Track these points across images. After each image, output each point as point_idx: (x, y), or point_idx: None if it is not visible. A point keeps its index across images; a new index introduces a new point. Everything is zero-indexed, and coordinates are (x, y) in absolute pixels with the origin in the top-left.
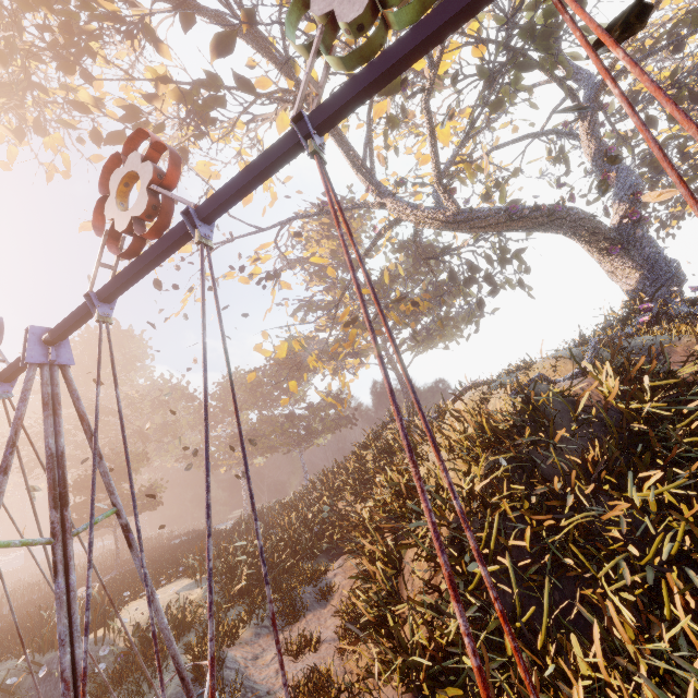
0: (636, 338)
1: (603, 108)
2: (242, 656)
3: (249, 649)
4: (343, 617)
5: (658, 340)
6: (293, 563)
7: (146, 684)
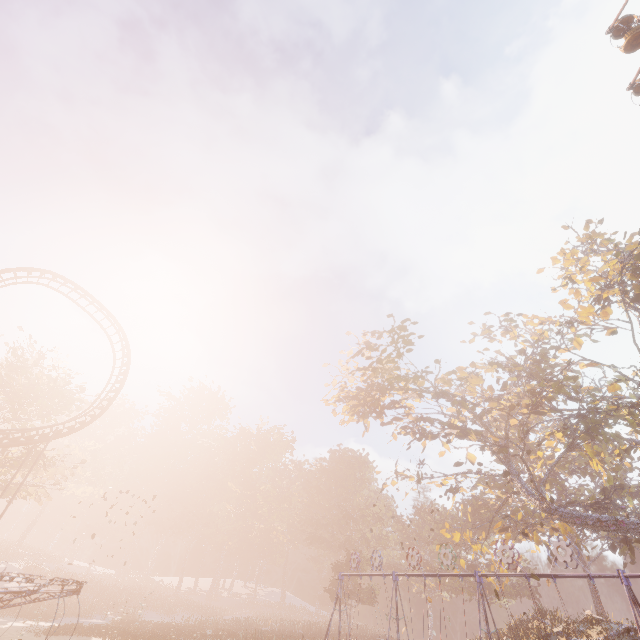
0: None
1: None
2: None
3: None
4: None
5: None
6: None
7: None
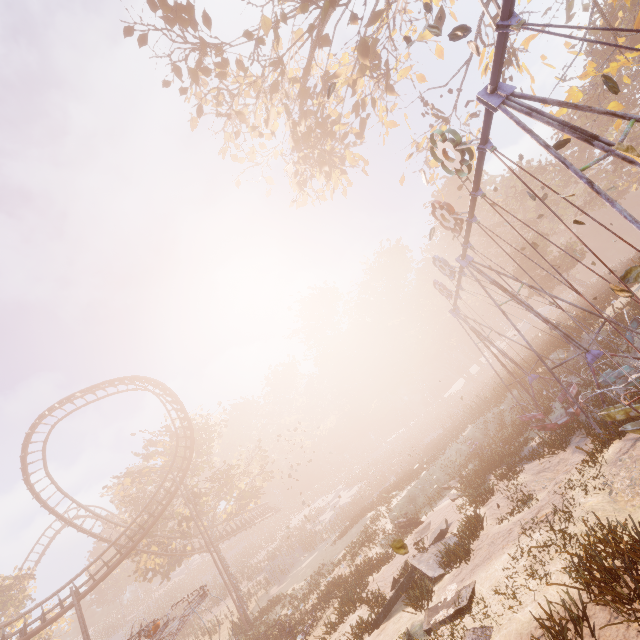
0: None
1: None
2: None
3: None
4: None
5: None
6: None
7: None
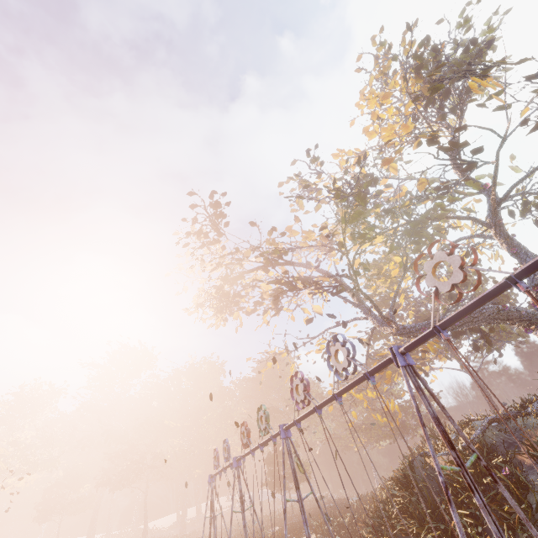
0: (517, 419)
1: (499, 223)
2: None
3: None
4: None
5: (528, 424)
6: None
7: None
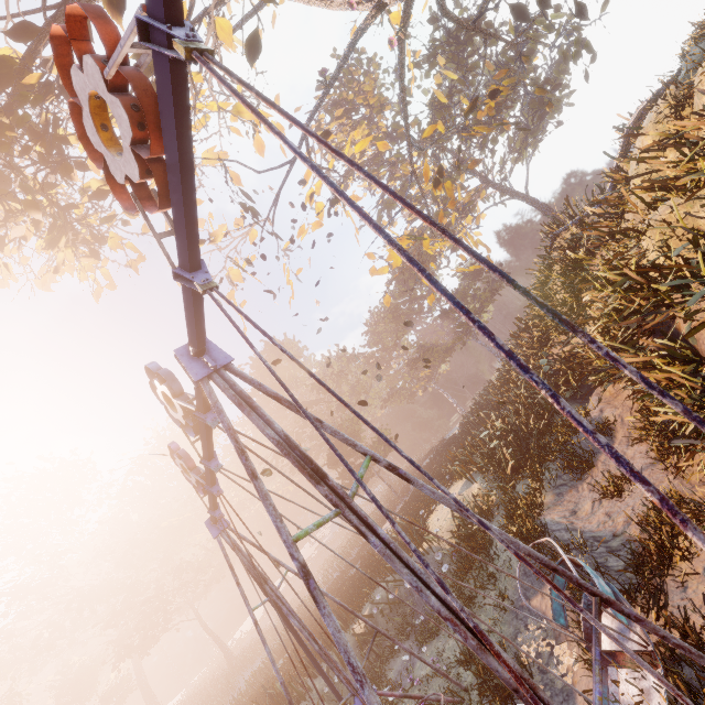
0: None
1: None
2: (559, 516)
3: (560, 509)
4: (651, 441)
5: None
6: (545, 424)
7: (490, 567)
